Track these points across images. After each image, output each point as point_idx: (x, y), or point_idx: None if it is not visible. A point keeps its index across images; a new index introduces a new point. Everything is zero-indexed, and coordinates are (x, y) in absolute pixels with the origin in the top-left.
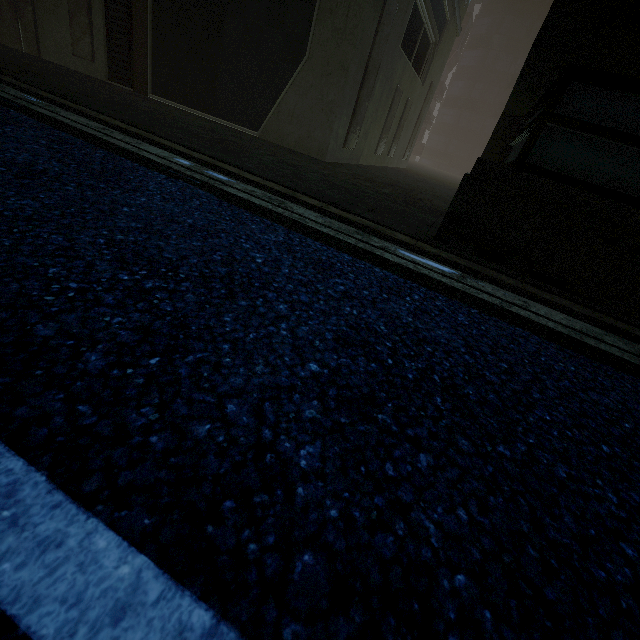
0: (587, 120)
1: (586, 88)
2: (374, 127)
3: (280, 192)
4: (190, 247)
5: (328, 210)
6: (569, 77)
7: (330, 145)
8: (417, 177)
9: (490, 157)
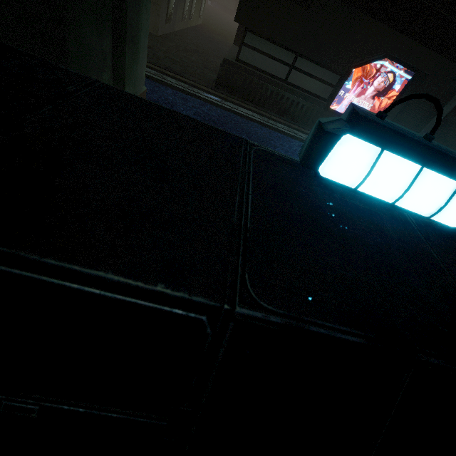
0: (253, 45)
1: (252, 35)
2: (179, 4)
3: (157, 70)
4: (156, 96)
5: (177, 78)
6: (246, 31)
7: (159, 25)
8: (209, 36)
9: (238, 41)
